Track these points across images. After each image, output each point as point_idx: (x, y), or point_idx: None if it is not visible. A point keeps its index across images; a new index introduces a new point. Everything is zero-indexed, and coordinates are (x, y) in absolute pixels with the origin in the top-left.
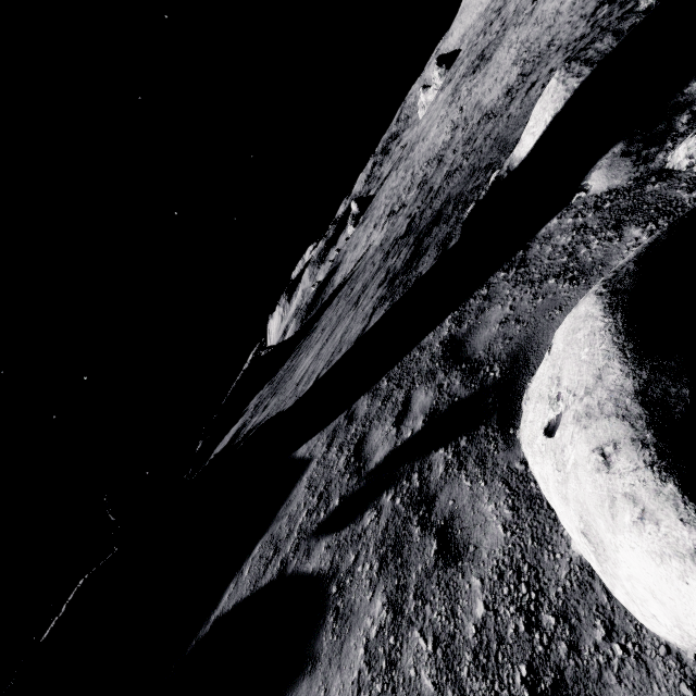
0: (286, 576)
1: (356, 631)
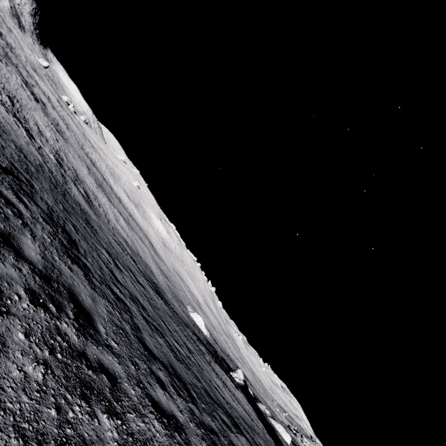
0: None
1: None
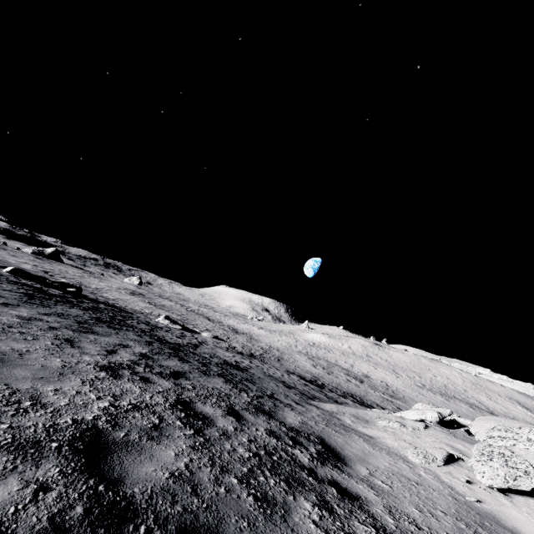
0: None
1: None
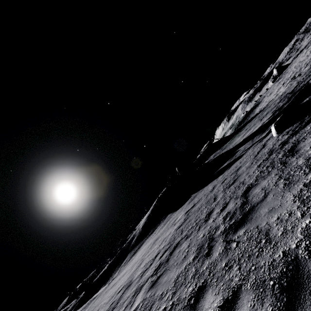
0: (235, 158)
1: (248, 153)
